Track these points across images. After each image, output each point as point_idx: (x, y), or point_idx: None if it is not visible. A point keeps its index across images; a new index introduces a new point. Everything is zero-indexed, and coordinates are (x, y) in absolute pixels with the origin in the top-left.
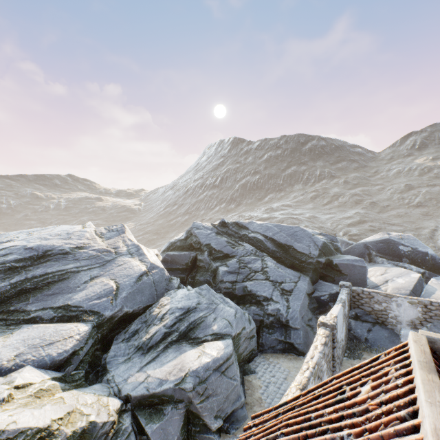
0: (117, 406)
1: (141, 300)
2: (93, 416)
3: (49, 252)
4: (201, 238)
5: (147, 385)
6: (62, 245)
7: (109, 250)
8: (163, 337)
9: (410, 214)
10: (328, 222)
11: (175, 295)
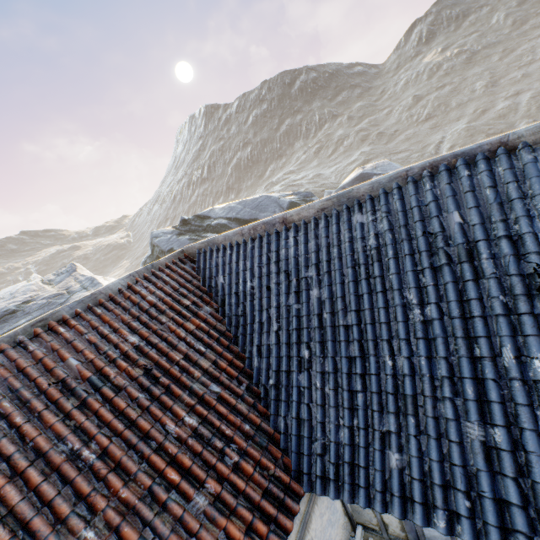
0: None
1: None
2: None
3: None
4: (163, 245)
5: None
6: (6, 306)
7: (61, 293)
8: None
9: (418, 133)
10: (332, 176)
11: None
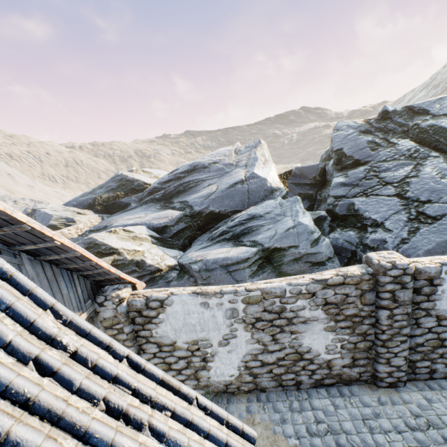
0: (169, 263)
1: (229, 205)
2: (147, 258)
3: (196, 167)
4: (335, 142)
5: (186, 258)
6: (205, 161)
7: (232, 164)
8: (221, 234)
9: None
10: None
11: (259, 204)
